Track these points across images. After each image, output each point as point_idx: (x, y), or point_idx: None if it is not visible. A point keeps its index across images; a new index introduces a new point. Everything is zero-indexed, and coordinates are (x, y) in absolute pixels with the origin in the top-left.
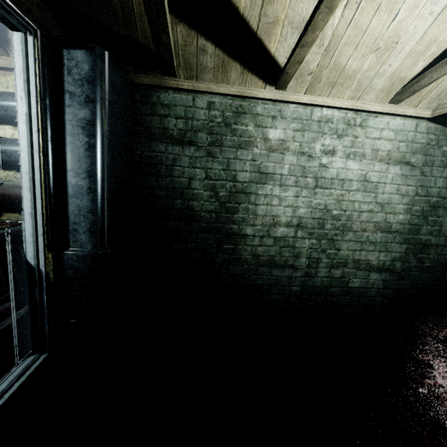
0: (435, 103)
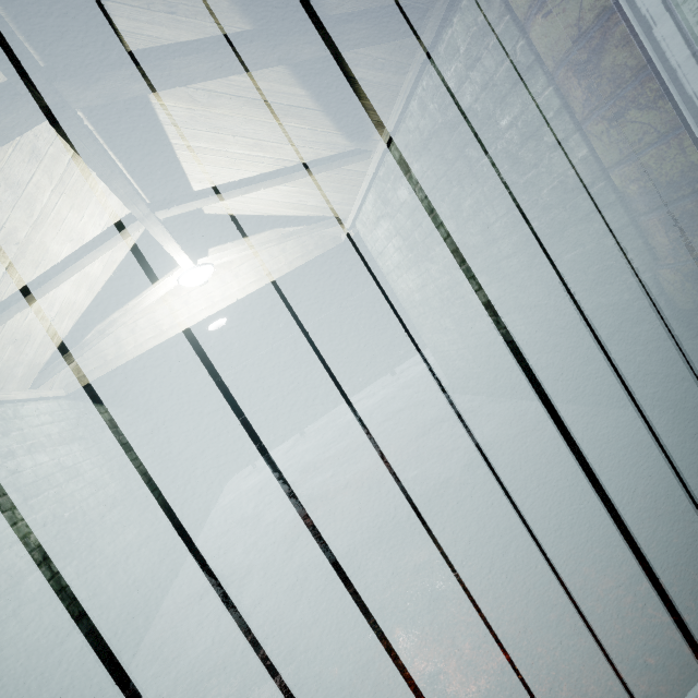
0: (65, 383)
